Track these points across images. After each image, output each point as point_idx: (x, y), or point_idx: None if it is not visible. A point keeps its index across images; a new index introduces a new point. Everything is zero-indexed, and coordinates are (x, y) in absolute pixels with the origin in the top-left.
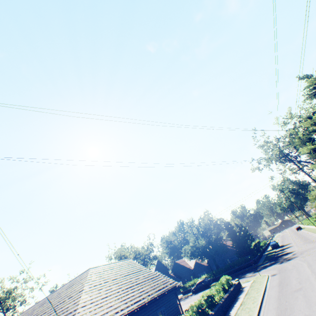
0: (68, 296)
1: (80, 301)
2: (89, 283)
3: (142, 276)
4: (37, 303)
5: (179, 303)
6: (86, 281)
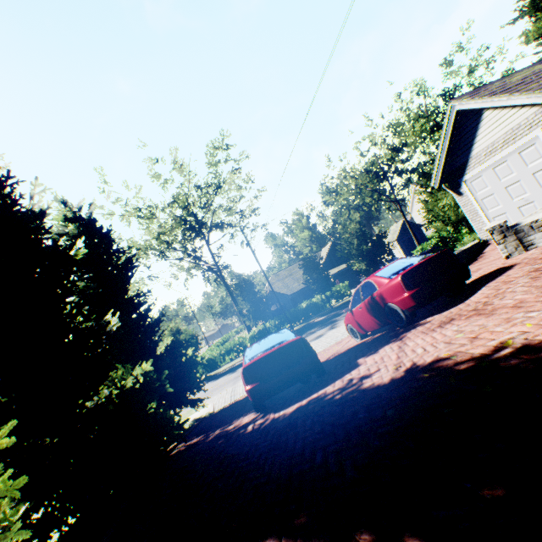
0: None
1: None
2: None
3: None
4: None
5: None
6: None
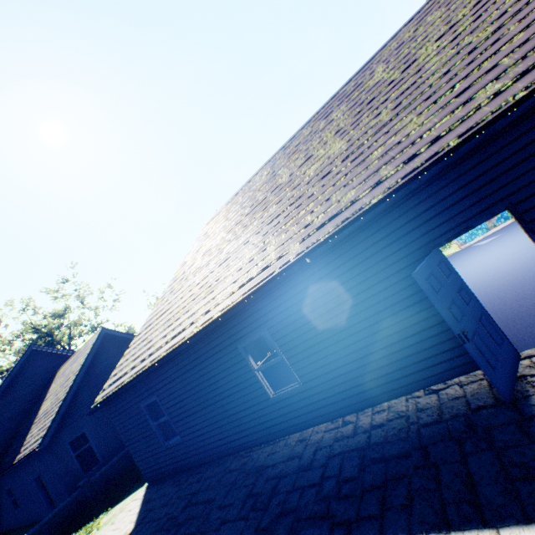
0: None
1: None
2: None
3: None
4: (271, 160)
5: None
6: None
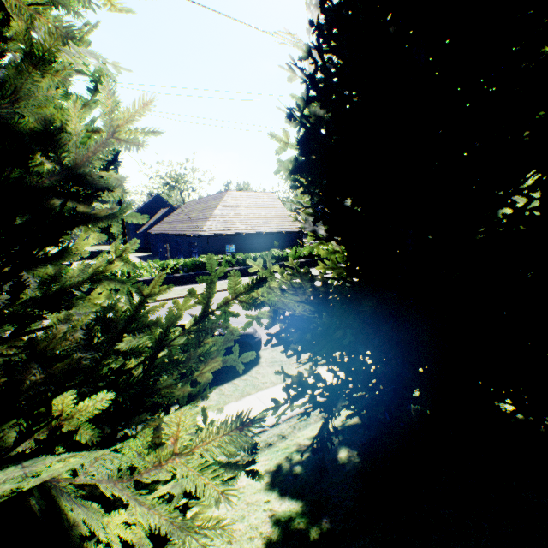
0: (210, 207)
1: (213, 214)
2: (224, 204)
3: (274, 214)
4: (196, 201)
5: (301, 244)
6: (222, 202)
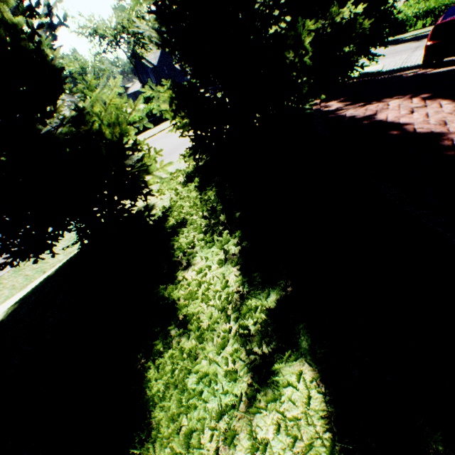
0: None
1: None
2: None
3: None
4: None
5: None
6: None
